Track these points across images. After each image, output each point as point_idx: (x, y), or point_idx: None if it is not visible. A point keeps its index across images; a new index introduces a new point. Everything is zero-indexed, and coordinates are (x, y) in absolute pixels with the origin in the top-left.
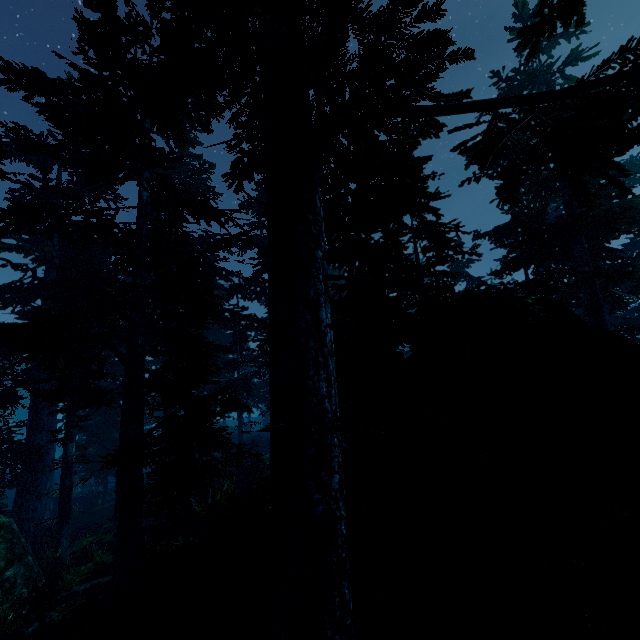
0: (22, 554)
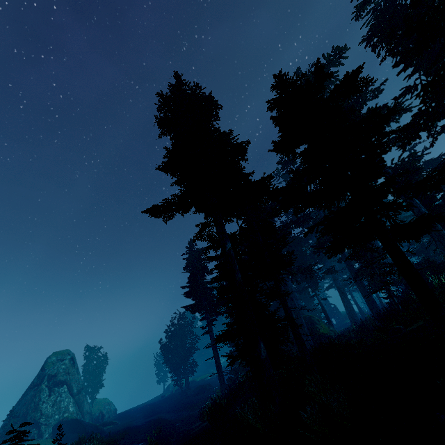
0: (329, 325)
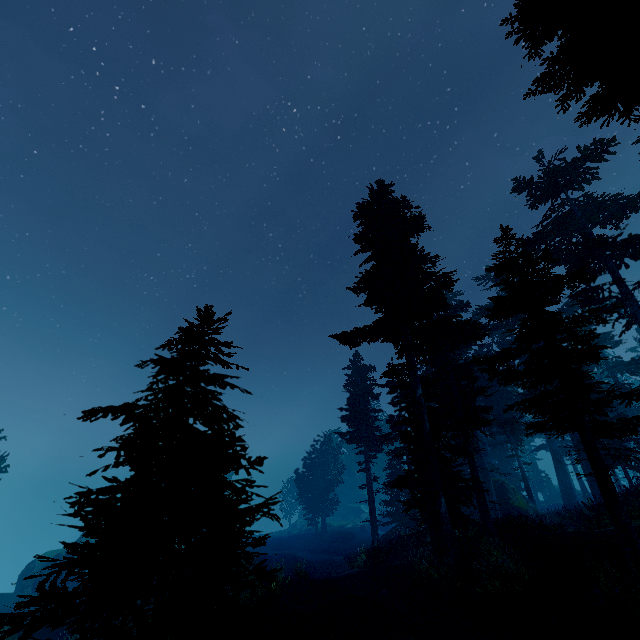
0: (529, 500)
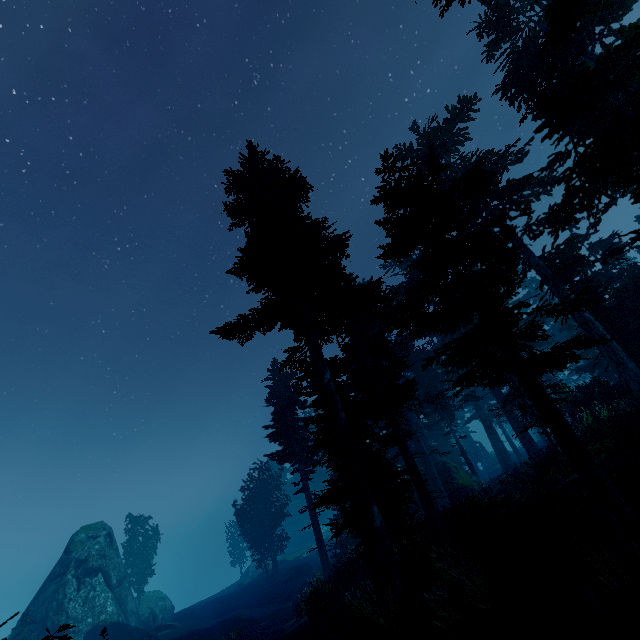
0: (472, 474)
